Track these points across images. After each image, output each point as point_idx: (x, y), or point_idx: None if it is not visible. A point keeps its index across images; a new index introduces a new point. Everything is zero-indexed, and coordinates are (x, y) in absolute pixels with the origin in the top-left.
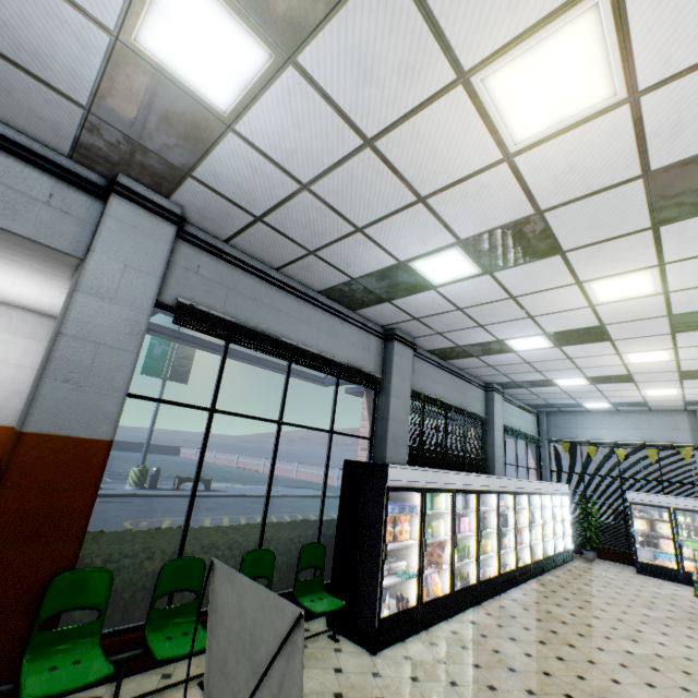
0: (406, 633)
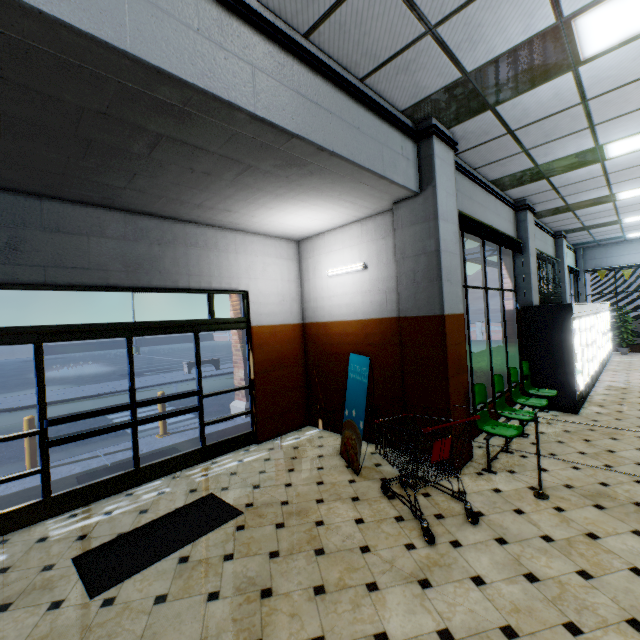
0: (581, 403)
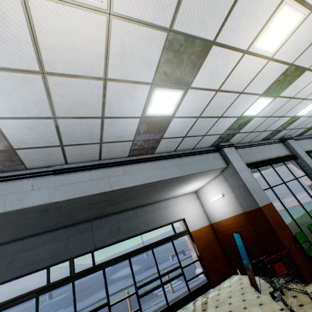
0: None
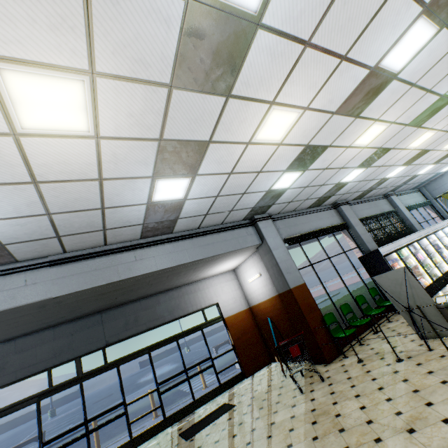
0: None
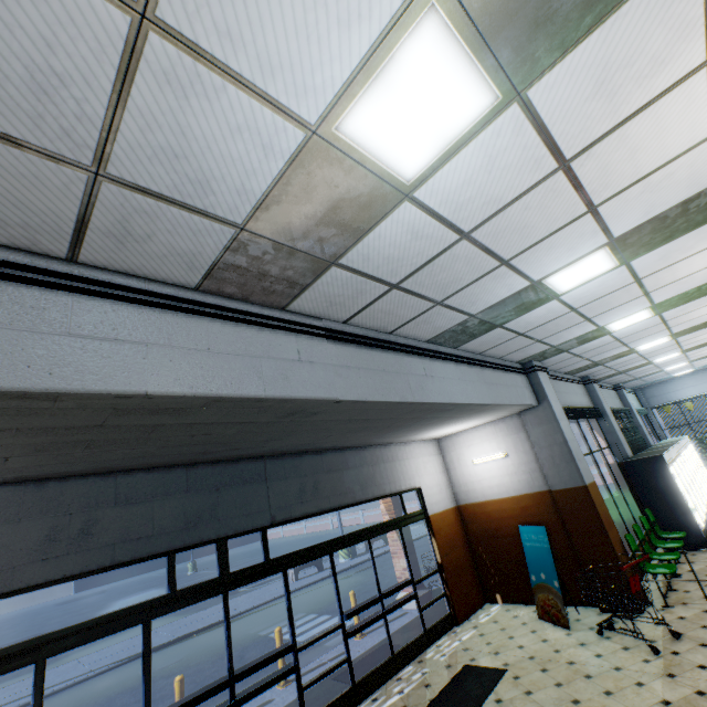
0: None
